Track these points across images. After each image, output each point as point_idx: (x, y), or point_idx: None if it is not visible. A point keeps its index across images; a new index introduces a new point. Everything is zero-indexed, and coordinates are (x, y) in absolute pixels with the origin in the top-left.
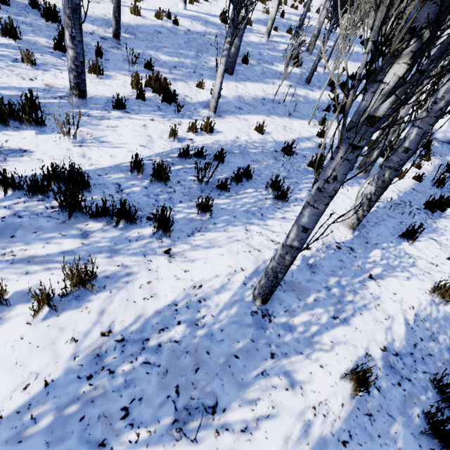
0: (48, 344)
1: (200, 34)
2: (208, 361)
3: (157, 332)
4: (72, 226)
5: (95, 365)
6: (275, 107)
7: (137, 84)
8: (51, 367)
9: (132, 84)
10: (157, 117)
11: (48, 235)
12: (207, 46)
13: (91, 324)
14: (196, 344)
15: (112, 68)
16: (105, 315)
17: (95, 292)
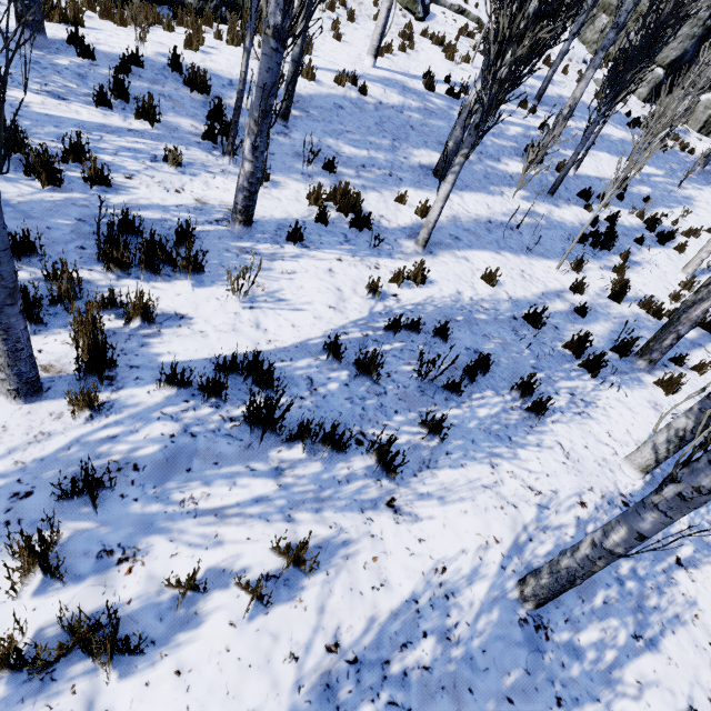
0: (262, 663)
1: (395, 110)
2: (473, 705)
3: (398, 650)
4: (260, 453)
5: (327, 702)
6: (507, 236)
7: (316, 199)
8: (272, 702)
9: (310, 198)
10: (345, 255)
11: (233, 469)
12: (407, 129)
13: (311, 630)
14: (453, 673)
15: (279, 169)
16: (327, 615)
17: (308, 574)
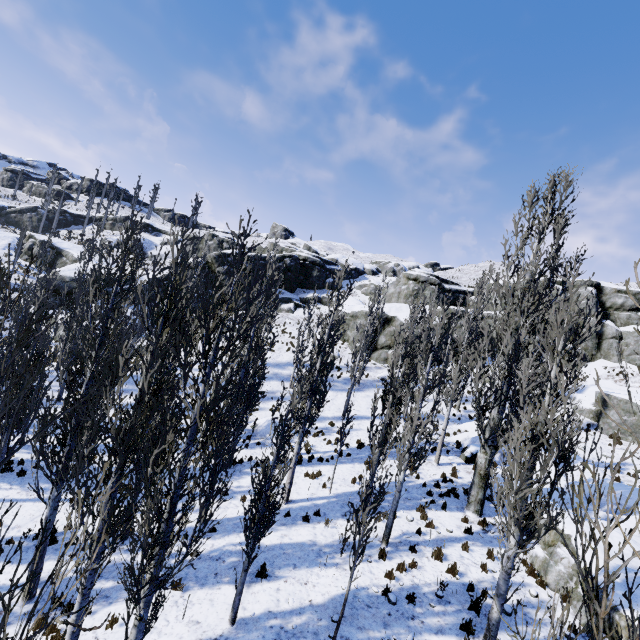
0: None
1: None
2: None
3: None
4: None
5: None
6: None
7: None
8: None
9: None
10: None
11: None
12: None
13: None
14: None
15: None
16: None
17: None
